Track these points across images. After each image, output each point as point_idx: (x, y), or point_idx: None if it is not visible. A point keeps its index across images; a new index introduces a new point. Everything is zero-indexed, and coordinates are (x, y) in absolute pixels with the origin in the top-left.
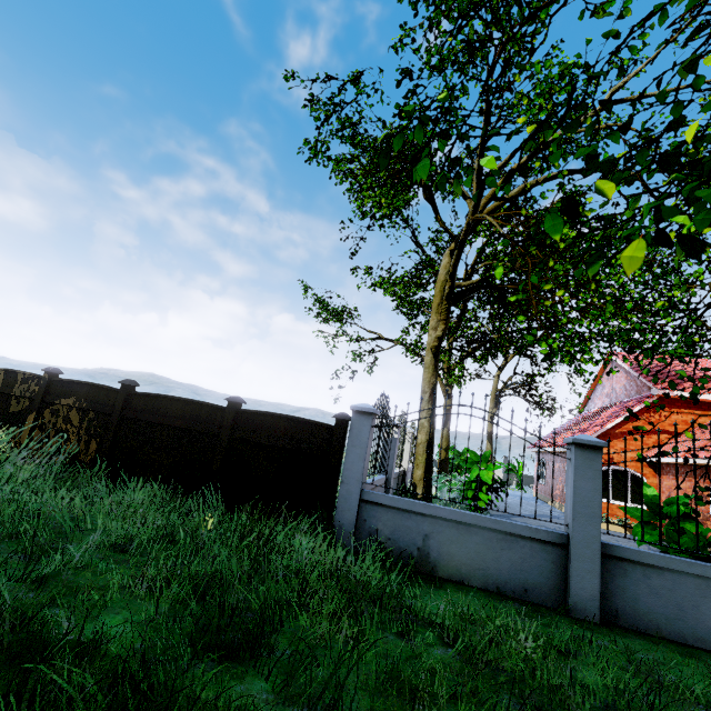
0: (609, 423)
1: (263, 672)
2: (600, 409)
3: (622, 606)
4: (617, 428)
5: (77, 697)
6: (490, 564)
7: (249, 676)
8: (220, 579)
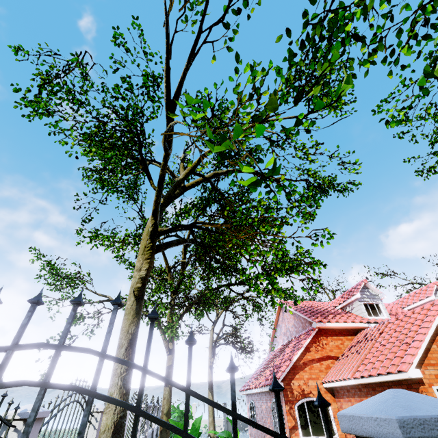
0: (294, 356)
1: None
2: (283, 346)
3: None
4: (300, 359)
5: None
6: None
7: None
8: None
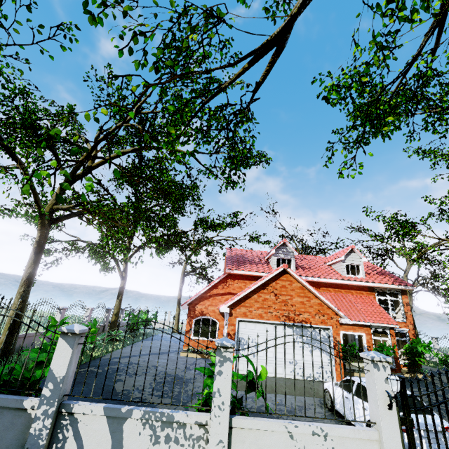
0: (202, 290)
1: None
2: None
3: None
4: (207, 293)
5: None
6: None
7: None
8: None
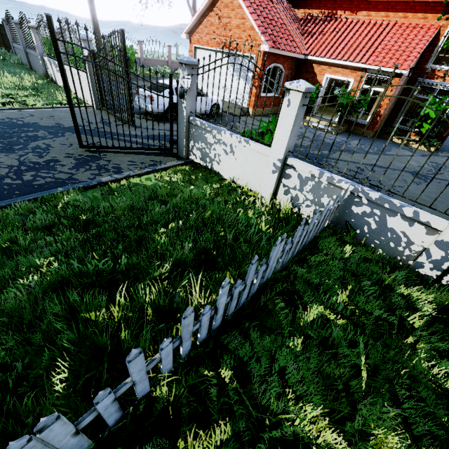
0: None
1: None
2: None
3: (31, 63)
4: None
5: None
6: (24, 58)
7: None
8: None
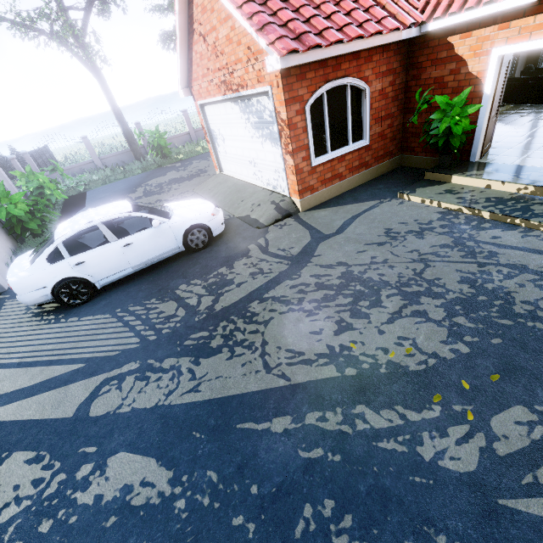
0: None
1: None
2: None
3: None
4: None
5: None
6: None
7: None
8: None
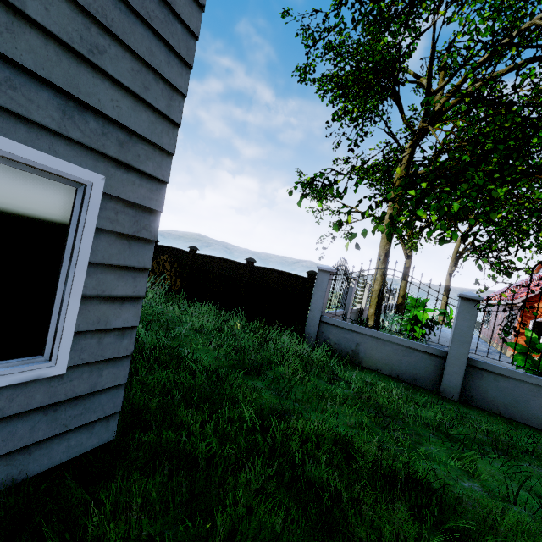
0: None
1: (262, 380)
2: None
3: (476, 394)
4: None
5: (197, 370)
6: (395, 363)
7: (256, 380)
8: (244, 349)
